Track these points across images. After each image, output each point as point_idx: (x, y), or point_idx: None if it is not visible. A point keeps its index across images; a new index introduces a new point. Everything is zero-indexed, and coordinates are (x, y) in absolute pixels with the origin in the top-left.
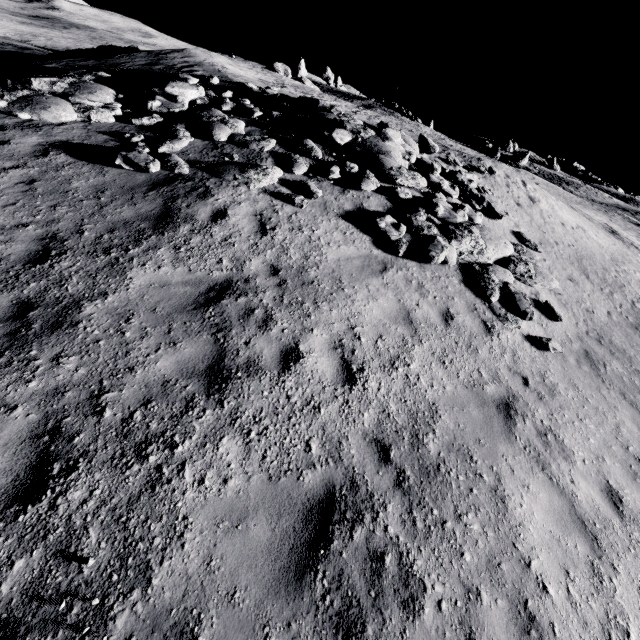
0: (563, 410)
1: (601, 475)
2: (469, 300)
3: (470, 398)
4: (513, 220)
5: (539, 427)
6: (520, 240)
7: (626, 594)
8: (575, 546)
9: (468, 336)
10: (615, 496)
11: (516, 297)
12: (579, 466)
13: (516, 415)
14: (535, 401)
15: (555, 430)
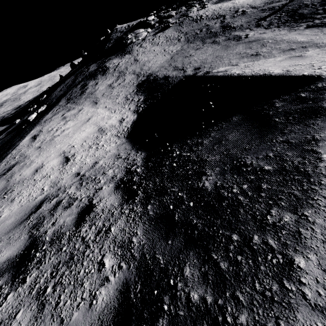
0: None
1: None
2: None
3: None
4: None
5: None
6: None
7: None
8: None
9: None
10: None
11: None
12: None
13: None
14: None
15: None
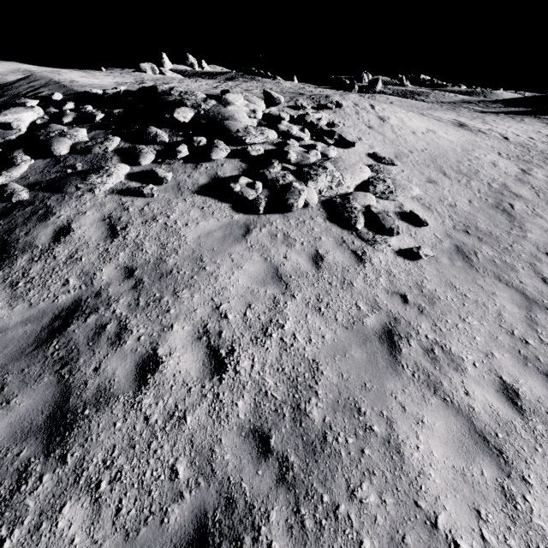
0: (445, 316)
1: (493, 373)
2: (336, 235)
3: (351, 339)
4: (367, 143)
5: (425, 344)
6: (376, 160)
7: (543, 509)
8: (481, 473)
9: (341, 272)
10: (511, 392)
11: (380, 217)
12: (470, 372)
13: (400, 340)
14: (417, 317)
15: (441, 341)
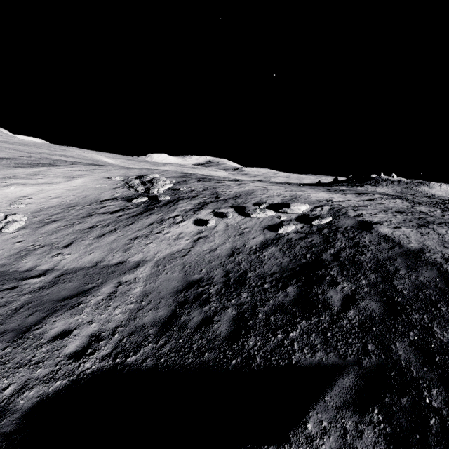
0: None
1: None
2: None
3: None
4: None
5: None
6: None
7: None
8: None
9: None
10: None
11: None
12: None
13: None
14: None
15: None
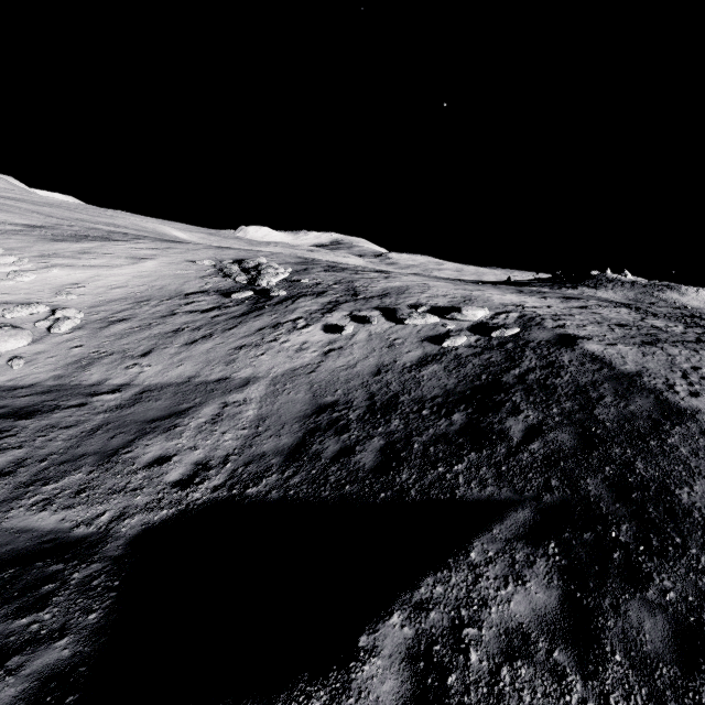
0: None
1: None
2: None
3: None
4: None
5: None
6: None
7: None
8: None
9: None
10: None
11: None
12: None
13: None
14: None
15: None
